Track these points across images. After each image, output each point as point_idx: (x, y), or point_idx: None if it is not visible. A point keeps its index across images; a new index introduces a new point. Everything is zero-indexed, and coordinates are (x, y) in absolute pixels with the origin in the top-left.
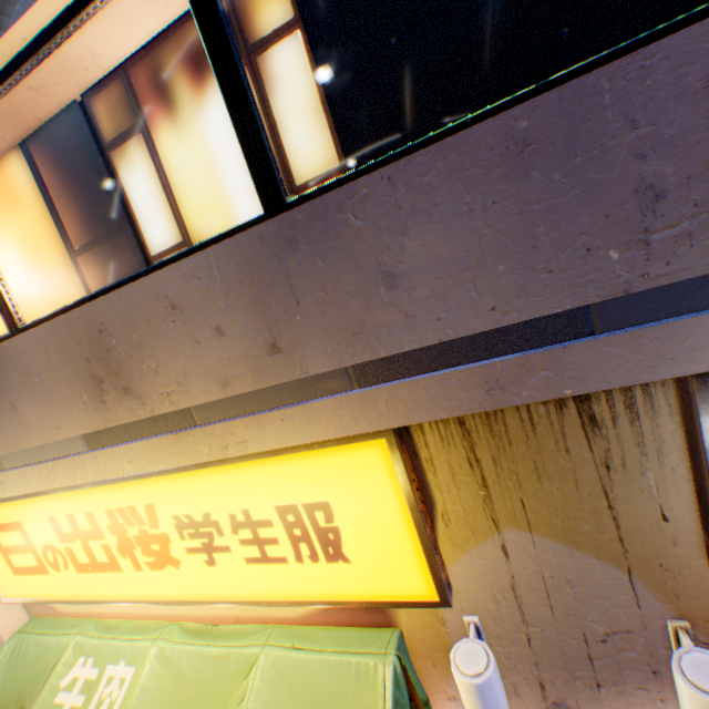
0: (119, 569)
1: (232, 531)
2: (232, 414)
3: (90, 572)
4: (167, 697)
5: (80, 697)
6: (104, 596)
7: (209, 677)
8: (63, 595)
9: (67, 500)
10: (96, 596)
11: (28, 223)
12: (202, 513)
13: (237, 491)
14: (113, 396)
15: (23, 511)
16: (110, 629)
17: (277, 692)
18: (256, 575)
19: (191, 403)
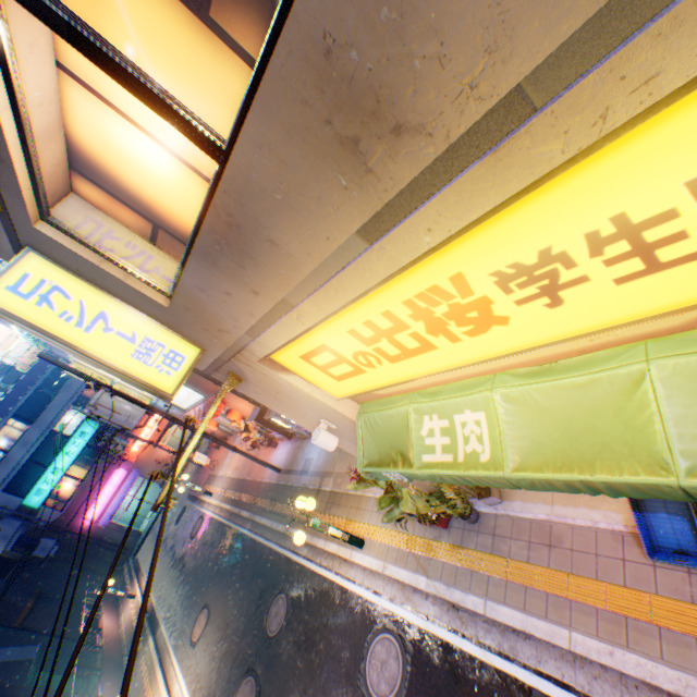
0: (432, 350)
1: (588, 257)
2: (617, 39)
3: (402, 360)
4: (535, 424)
5: (443, 439)
6: (423, 374)
7: (577, 402)
8: (384, 384)
9: (357, 311)
10: (415, 376)
11: (129, 15)
12: (534, 255)
13: (599, 197)
14: (378, 155)
15: (322, 336)
16: (435, 395)
17: (696, 395)
18: (631, 295)
19: (517, 78)
